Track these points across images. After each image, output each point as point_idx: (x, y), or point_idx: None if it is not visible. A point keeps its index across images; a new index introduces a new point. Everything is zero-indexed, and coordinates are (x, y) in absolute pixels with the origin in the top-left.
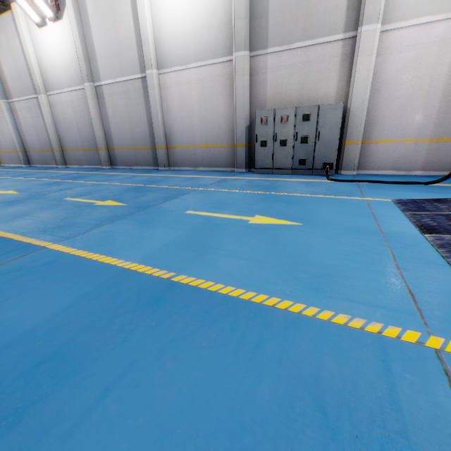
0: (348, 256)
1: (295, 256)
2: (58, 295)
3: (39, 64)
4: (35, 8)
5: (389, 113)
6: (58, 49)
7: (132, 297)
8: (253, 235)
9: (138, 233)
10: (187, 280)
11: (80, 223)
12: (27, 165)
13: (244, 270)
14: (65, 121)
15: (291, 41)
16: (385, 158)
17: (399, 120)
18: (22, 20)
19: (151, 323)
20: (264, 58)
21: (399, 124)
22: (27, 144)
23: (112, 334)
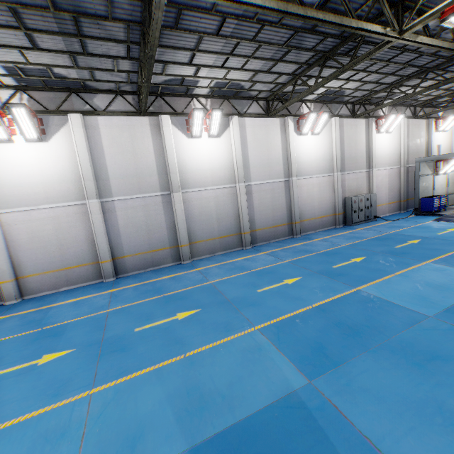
0: None
1: None
2: None
3: (177, 165)
4: (189, 123)
5: (379, 196)
6: (208, 156)
7: None
8: None
9: None
10: None
11: (450, 242)
12: (114, 277)
13: None
14: (202, 215)
15: (352, 170)
16: (380, 211)
17: (381, 198)
18: (171, 128)
19: None
20: (344, 175)
21: (381, 199)
22: (119, 249)
23: None
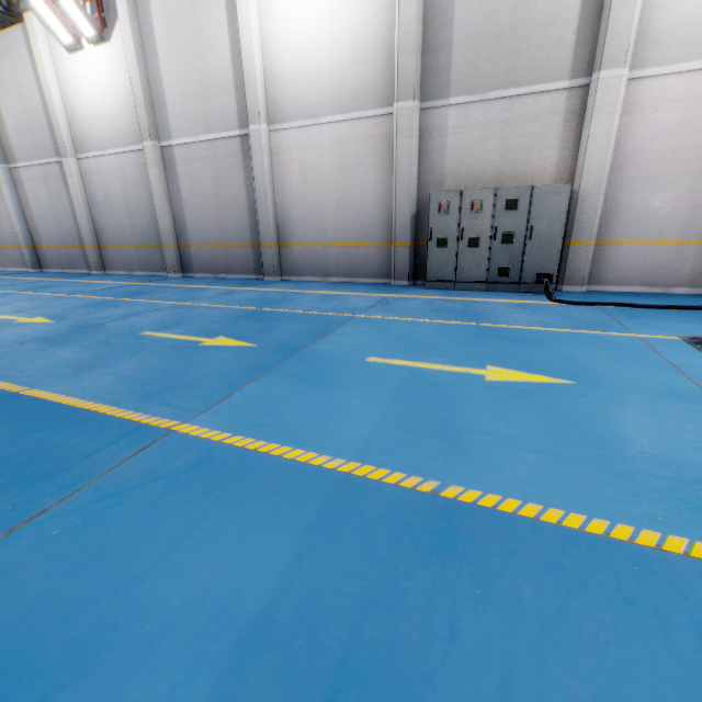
0: (700, 445)
1: (614, 445)
2: (262, 532)
3: (66, 109)
4: (64, 21)
5: (637, 201)
6: (100, 87)
7: (400, 534)
8: (511, 403)
9: (316, 401)
10: (470, 495)
11: (202, 382)
12: (36, 269)
13: (552, 475)
14: (107, 201)
15: (487, 89)
16: (631, 267)
17: (654, 212)
18: (42, 39)
19: (474, 591)
20: (443, 113)
21: (652, 217)
22: (38, 235)
23: (420, 617)
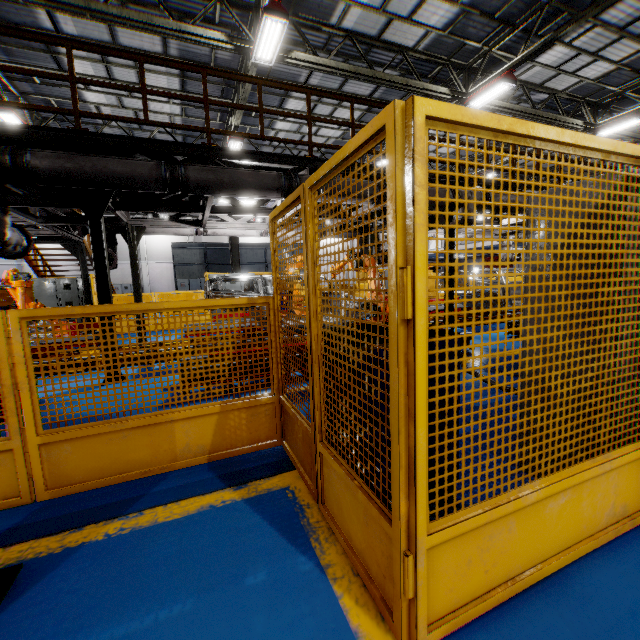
0: None
1: None
2: None
3: None
4: None
5: (158, 287)
6: None
7: None
8: None
9: None
10: None
11: None
12: None
13: None
14: None
15: None
16: None
17: (162, 289)
18: None
19: None
20: None
21: (162, 290)
22: None
23: None
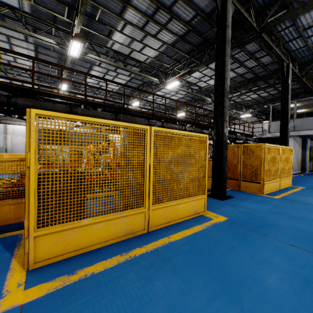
0: None
1: None
2: None
3: None
4: None
5: (17, 150)
6: None
7: None
8: None
9: None
10: None
11: None
12: None
13: None
14: None
15: None
16: None
17: (20, 151)
18: None
19: None
20: None
21: (20, 152)
22: None
23: None
